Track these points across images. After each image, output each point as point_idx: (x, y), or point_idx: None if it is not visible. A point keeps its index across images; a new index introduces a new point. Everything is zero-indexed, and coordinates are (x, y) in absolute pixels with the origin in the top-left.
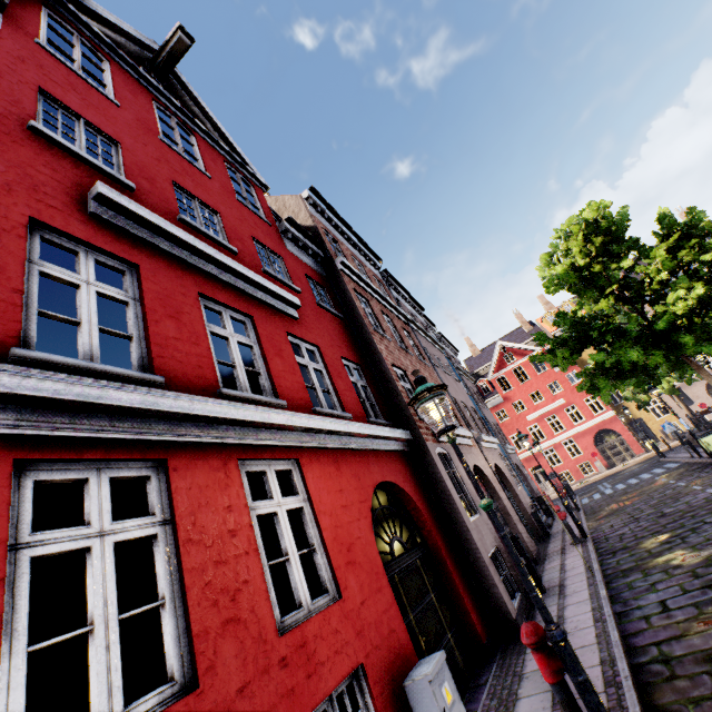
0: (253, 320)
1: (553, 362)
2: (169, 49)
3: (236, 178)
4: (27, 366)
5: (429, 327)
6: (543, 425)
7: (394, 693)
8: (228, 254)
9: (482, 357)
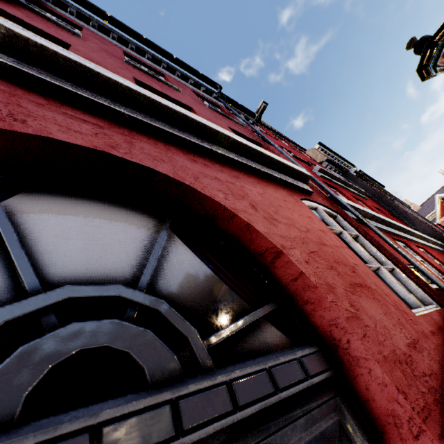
0: (362, 202)
1: None
2: (260, 111)
3: None
4: None
5: None
6: None
7: None
8: None
9: (423, 210)
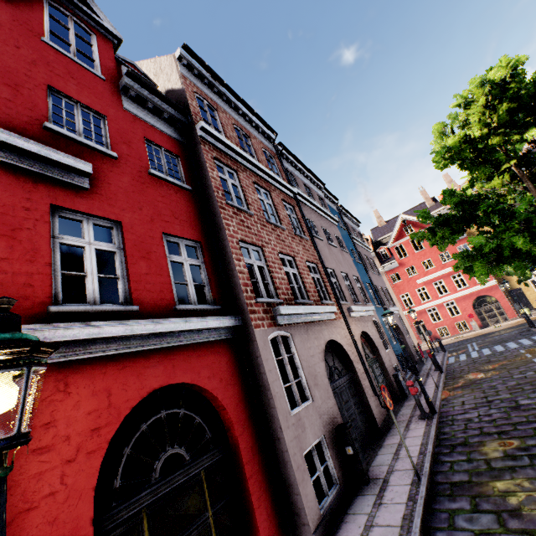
0: None
1: (432, 240)
2: None
3: (75, 24)
4: None
5: (331, 201)
6: (430, 288)
7: None
8: None
9: (386, 228)
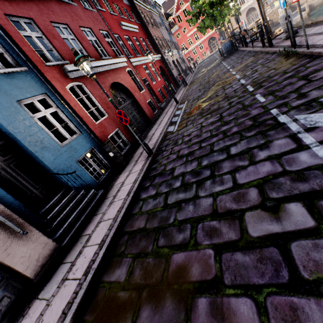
0: (136, 38)
1: (191, 23)
2: None
3: None
4: (137, 57)
5: None
6: (192, 38)
7: (167, 88)
8: (126, 20)
9: (170, 2)
